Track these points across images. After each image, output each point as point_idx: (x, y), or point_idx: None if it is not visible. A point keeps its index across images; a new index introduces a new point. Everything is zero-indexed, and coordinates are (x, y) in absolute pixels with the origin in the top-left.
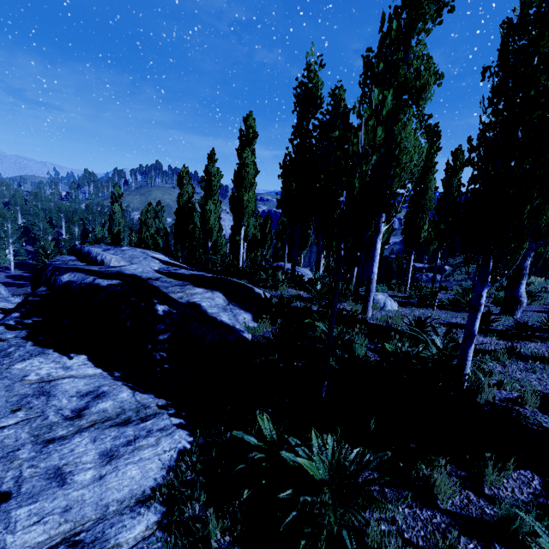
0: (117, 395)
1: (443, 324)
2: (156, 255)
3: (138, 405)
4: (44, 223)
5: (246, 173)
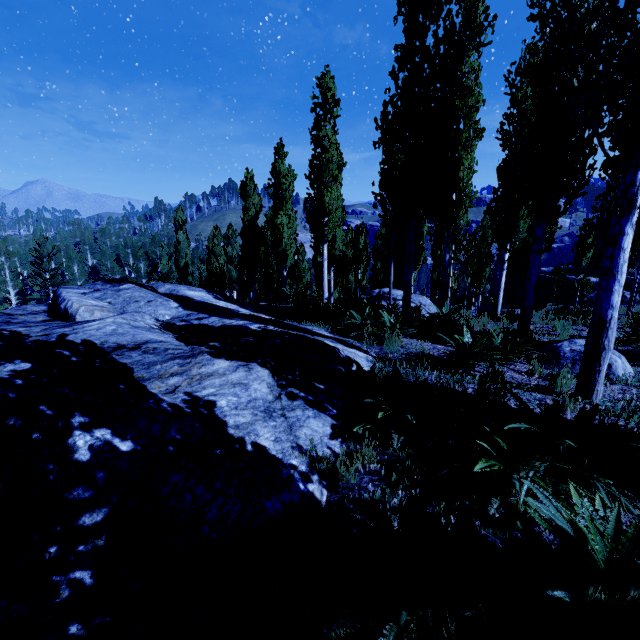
0: None
1: None
2: (193, 292)
3: None
4: (111, 261)
5: (325, 162)
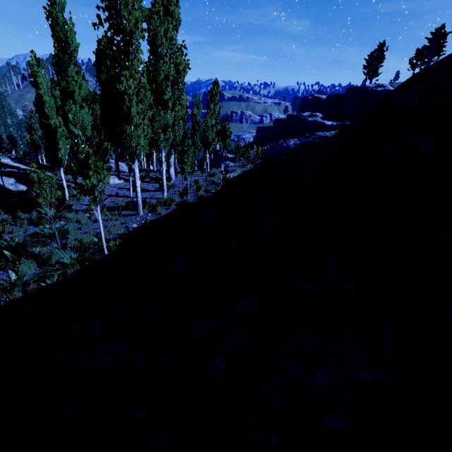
0: None
1: (122, 188)
2: (3, 160)
3: None
4: None
5: None
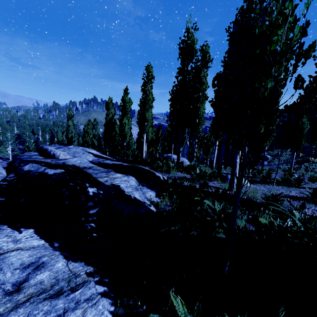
0: (53, 265)
1: (285, 197)
2: (91, 151)
3: (70, 274)
4: (29, 132)
5: (147, 100)
